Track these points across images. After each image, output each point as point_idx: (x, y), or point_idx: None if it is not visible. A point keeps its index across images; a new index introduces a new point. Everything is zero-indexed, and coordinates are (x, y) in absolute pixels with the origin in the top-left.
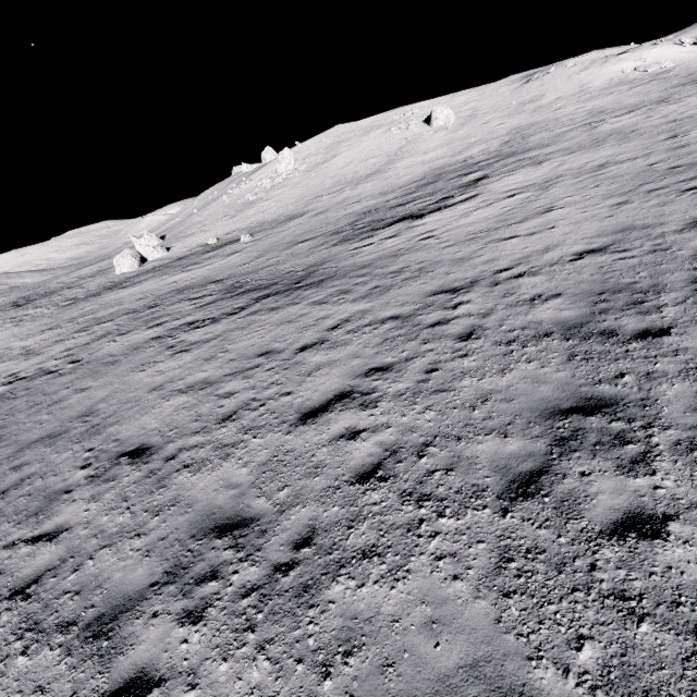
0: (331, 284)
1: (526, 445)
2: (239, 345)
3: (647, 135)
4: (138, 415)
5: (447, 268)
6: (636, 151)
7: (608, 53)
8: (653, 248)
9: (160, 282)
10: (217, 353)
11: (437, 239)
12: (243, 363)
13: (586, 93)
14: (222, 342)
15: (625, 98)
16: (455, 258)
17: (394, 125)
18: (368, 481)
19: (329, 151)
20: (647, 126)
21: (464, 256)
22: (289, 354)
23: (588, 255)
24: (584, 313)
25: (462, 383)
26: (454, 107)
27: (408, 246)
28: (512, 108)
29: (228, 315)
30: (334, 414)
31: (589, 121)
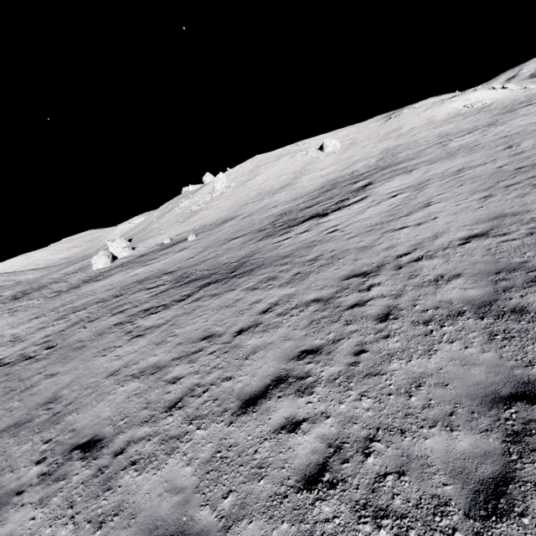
0: (260, 272)
1: (478, 442)
2: (185, 329)
3: (488, 147)
4: (95, 402)
5: (354, 255)
6: (484, 159)
7: (442, 98)
8: (530, 231)
9: (126, 275)
10: (167, 337)
11: (341, 231)
12: (188, 346)
13: (432, 123)
14: (171, 327)
15: (462, 125)
16: (360, 246)
17: (297, 153)
18: (316, 488)
19: (251, 173)
20: (486, 141)
21: (367, 244)
22: (228, 337)
23: (473, 239)
24: (488, 291)
25: (391, 366)
26: (339, 138)
27: (319, 238)
28: (380, 136)
29: (177, 301)
30: (273, 401)
31: (440, 141)
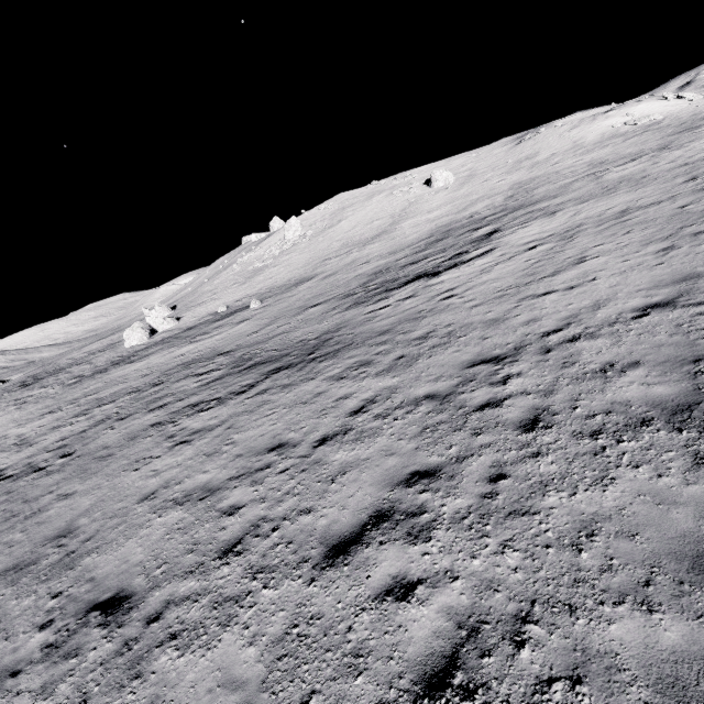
0: (349, 354)
1: (695, 633)
2: (246, 435)
3: (662, 179)
4: (123, 538)
5: (480, 331)
6: (657, 195)
7: (593, 113)
8: None
9: (168, 355)
10: (221, 445)
11: (460, 297)
12: (251, 460)
13: (580, 147)
14: (228, 430)
15: (623, 149)
16: (488, 319)
17: (396, 189)
18: (443, 695)
19: (334, 217)
20: (658, 171)
21: (497, 316)
22: (306, 448)
23: (654, 310)
24: (684, 388)
25: (546, 501)
26: (452, 169)
27: (430, 307)
28: (509, 166)
29: (235, 394)
30: (373, 549)
31: (592, 171)
